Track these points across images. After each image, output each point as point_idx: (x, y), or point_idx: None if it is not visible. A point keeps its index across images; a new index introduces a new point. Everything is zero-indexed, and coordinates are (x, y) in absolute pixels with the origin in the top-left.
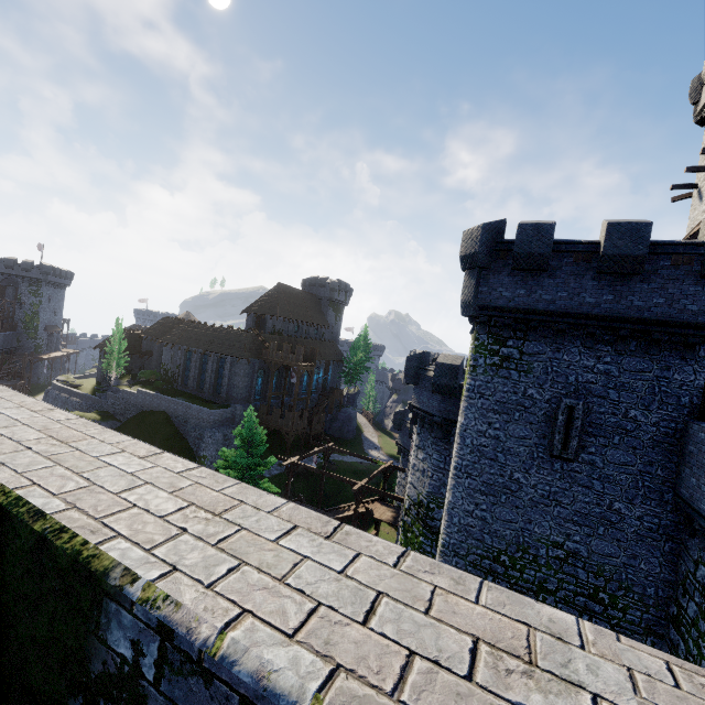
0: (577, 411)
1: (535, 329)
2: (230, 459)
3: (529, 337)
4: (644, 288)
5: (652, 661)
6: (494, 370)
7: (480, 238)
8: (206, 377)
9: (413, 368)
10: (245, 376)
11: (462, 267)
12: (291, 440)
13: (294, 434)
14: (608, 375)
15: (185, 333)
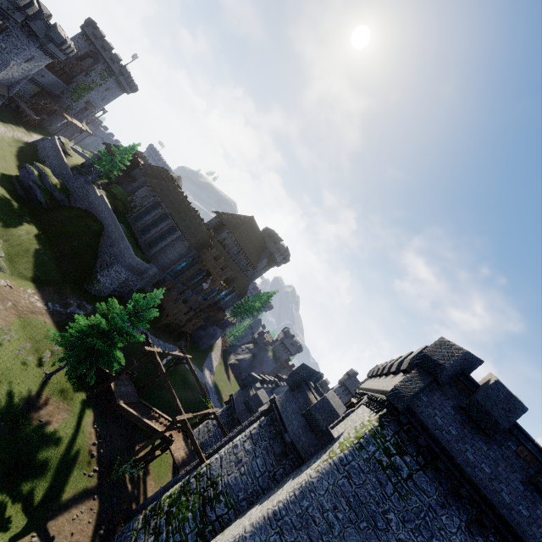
0: None
1: (438, 470)
2: (112, 313)
3: (428, 471)
4: None
5: None
6: (376, 466)
7: (457, 359)
8: (153, 229)
9: (300, 376)
10: (178, 253)
11: (418, 360)
12: (166, 321)
13: (171, 320)
14: None
15: (168, 190)
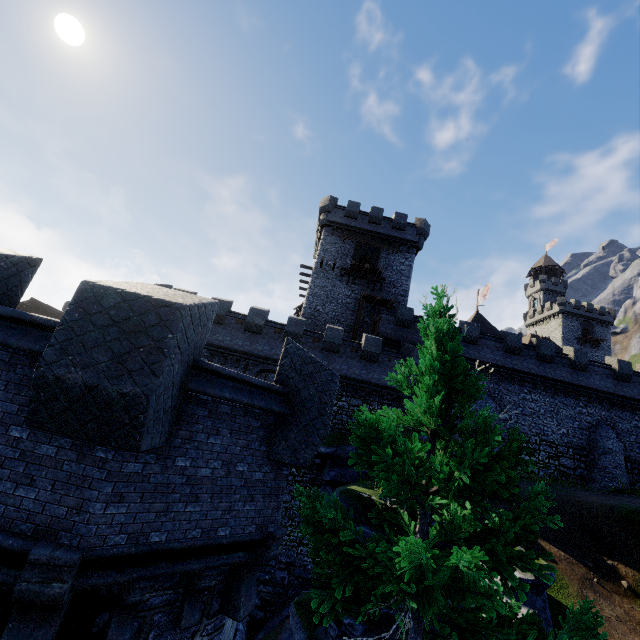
0: None
1: None
2: None
3: None
4: (224, 331)
5: None
6: None
7: None
8: None
9: None
10: None
11: None
12: None
13: None
14: None
15: None
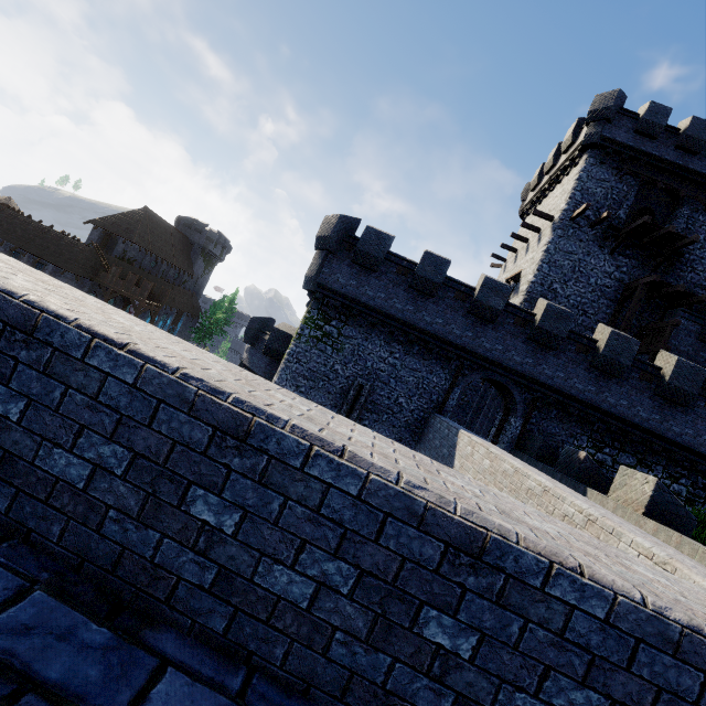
0: (365, 390)
1: (355, 317)
2: None
3: (349, 322)
4: (434, 308)
5: (134, 318)
6: (314, 342)
7: (335, 225)
8: None
9: (255, 329)
10: None
11: (315, 245)
12: None
13: None
14: (394, 367)
15: None
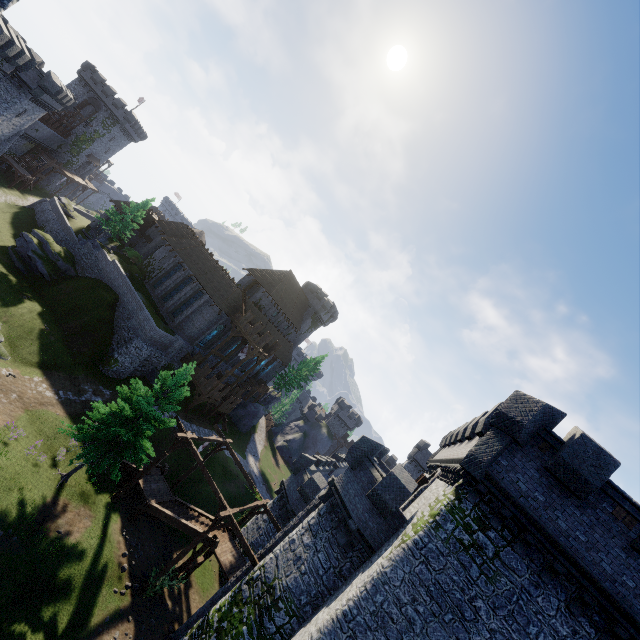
0: None
1: (527, 544)
2: (136, 396)
3: (516, 546)
4: None
5: None
6: (456, 547)
7: (536, 414)
8: (176, 295)
9: (361, 451)
10: (207, 320)
11: (493, 420)
12: (198, 402)
13: (205, 399)
14: None
15: (190, 249)
